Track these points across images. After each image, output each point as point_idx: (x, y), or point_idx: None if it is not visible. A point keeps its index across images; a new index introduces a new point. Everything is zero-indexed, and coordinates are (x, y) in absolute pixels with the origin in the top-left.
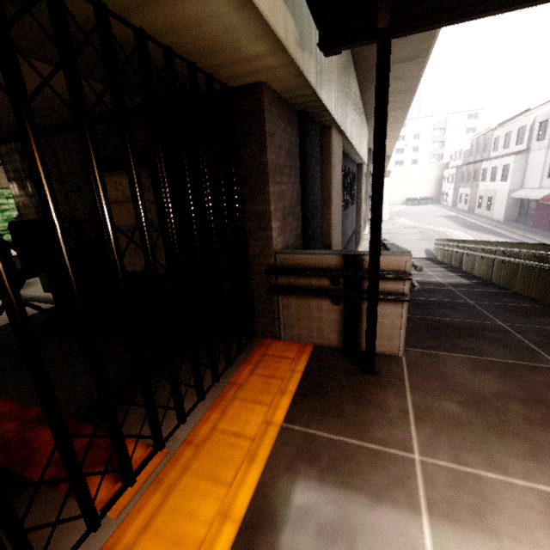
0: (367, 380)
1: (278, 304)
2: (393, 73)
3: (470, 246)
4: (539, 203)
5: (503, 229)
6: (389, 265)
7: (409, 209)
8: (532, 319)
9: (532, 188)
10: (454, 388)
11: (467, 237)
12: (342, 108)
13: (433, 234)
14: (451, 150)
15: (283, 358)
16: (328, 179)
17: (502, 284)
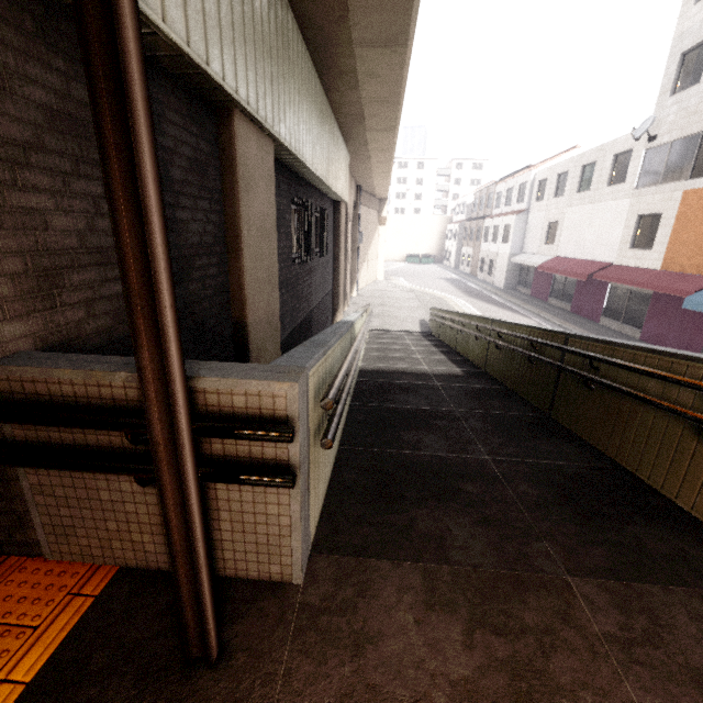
0: (185, 693)
1: (19, 483)
2: (364, 64)
3: (464, 321)
4: (537, 270)
5: (503, 298)
6: (253, 403)
7: (409, 267)
8: (527, 443)
9: (531, 254)
10: (376, 690)
11: (467, 306)
12: (260, 85)
13: (431, 300)
14: (455, 202)
15: (2, 634)
16: (233, 206)
17: (496, 376)
